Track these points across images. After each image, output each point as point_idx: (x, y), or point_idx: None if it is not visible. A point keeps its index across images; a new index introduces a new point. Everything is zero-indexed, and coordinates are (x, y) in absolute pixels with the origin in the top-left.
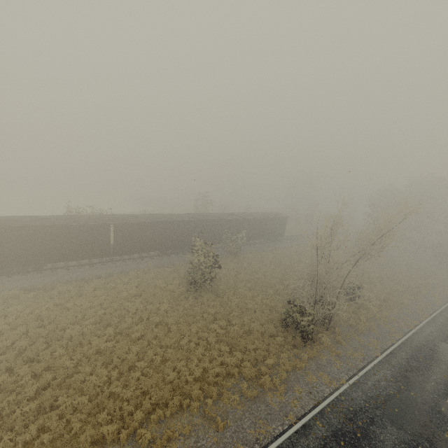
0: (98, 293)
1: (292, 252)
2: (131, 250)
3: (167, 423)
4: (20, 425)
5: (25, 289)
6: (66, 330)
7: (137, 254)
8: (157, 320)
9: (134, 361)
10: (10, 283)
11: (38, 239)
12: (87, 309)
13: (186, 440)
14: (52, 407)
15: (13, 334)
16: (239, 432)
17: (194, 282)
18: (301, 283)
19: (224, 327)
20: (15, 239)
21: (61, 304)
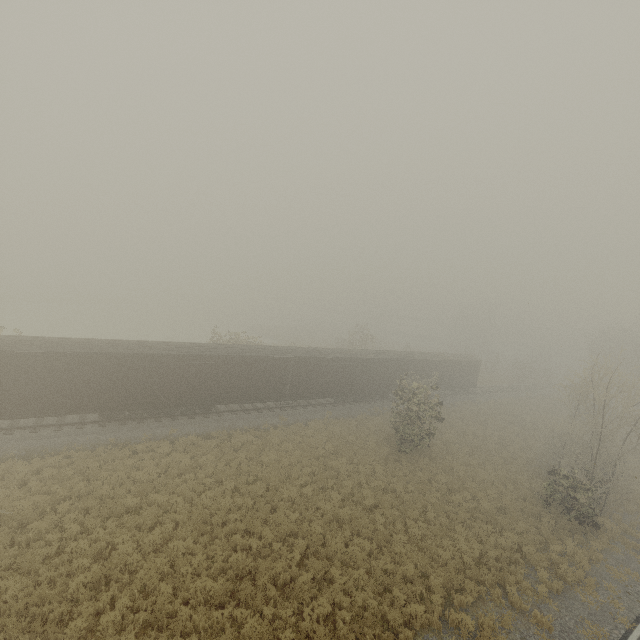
0: (287, 447)
1: (492, 409)
2: (307, 393)
3: (473, 612)
4: (308, 597)
5: (199, 436)
6: (281, 490)
7: (303, 400)
8: (381, 486)
9: (386, 534)
10: (179, 427)
11: (217, 373)
12: (289, 466)
13: (509, 635)
14: (324, 581)
15: (222, 490)
16: (567, 632)
17: (407, 439)
18: (548, 448)
19: (469, 501)
20: (195, 370)
21: (252, 458)
